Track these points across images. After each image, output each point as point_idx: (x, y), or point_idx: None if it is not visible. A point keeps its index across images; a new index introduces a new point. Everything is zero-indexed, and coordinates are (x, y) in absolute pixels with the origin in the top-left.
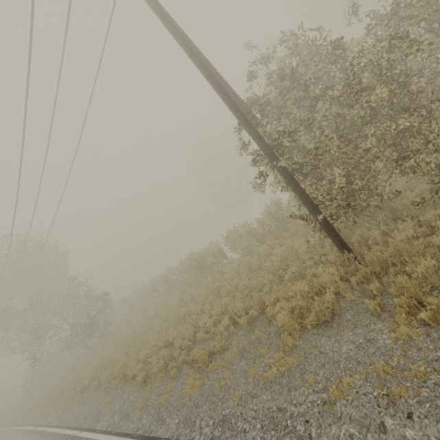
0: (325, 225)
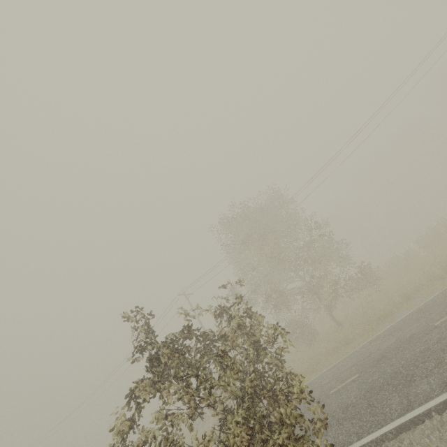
0: None
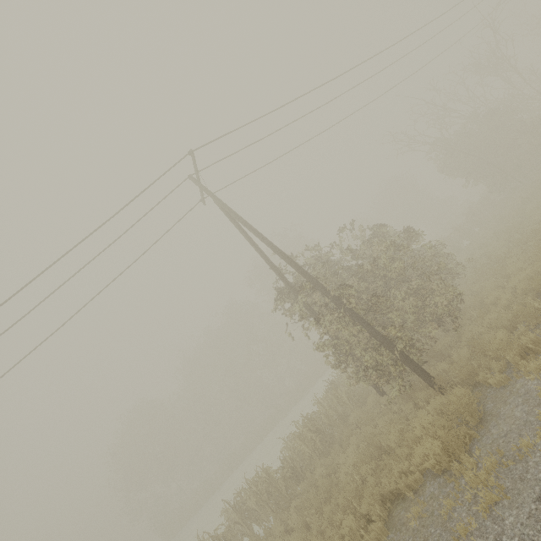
0: (405, 356)
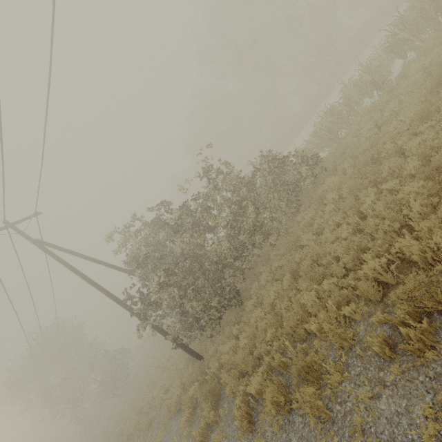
0: (179, 347)
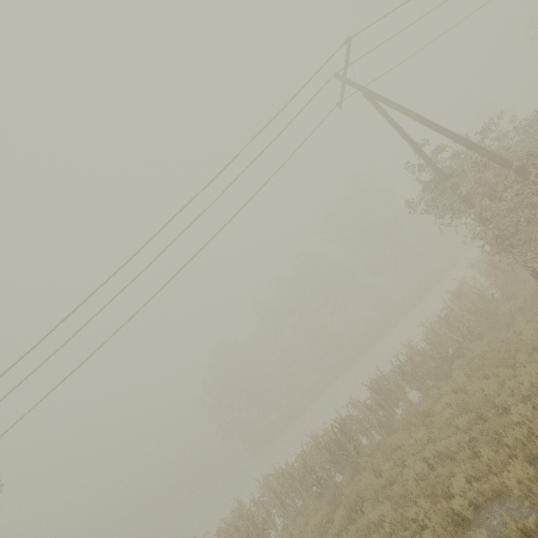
0: None
